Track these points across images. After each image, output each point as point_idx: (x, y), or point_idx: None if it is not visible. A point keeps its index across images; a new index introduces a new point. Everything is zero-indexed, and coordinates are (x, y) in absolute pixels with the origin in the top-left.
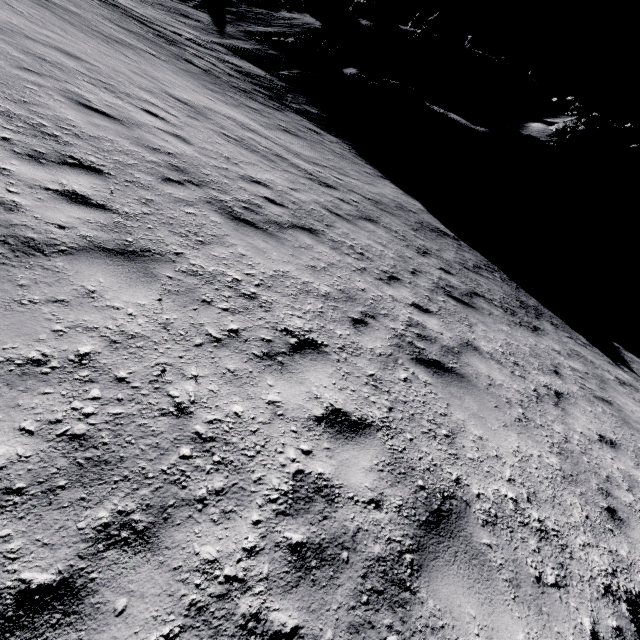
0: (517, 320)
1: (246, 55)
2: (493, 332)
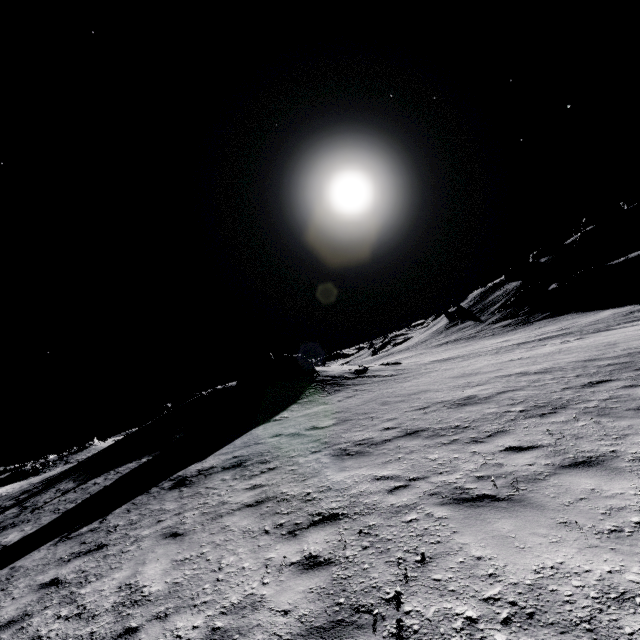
0: None
1: (499, 320)
2: None
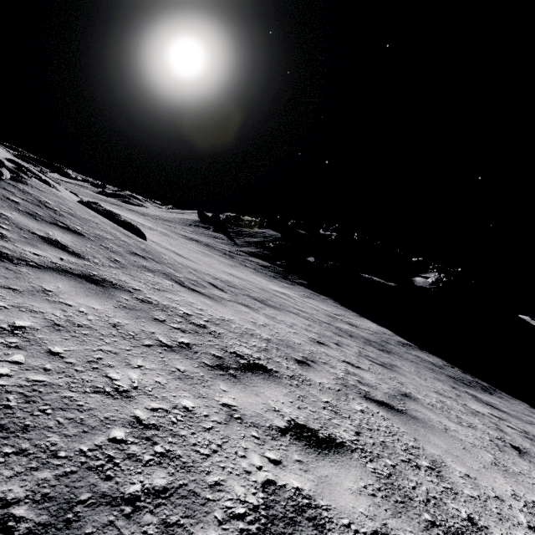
0: (490, 393)
1: (255, 255)
2: (489, 397)
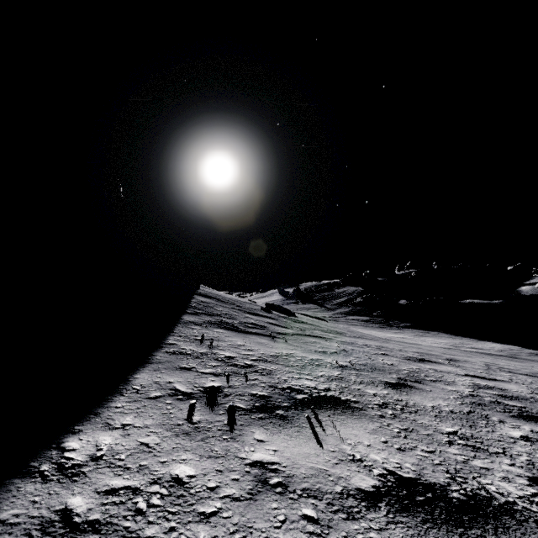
0: None
1: (351, 313)
2: None
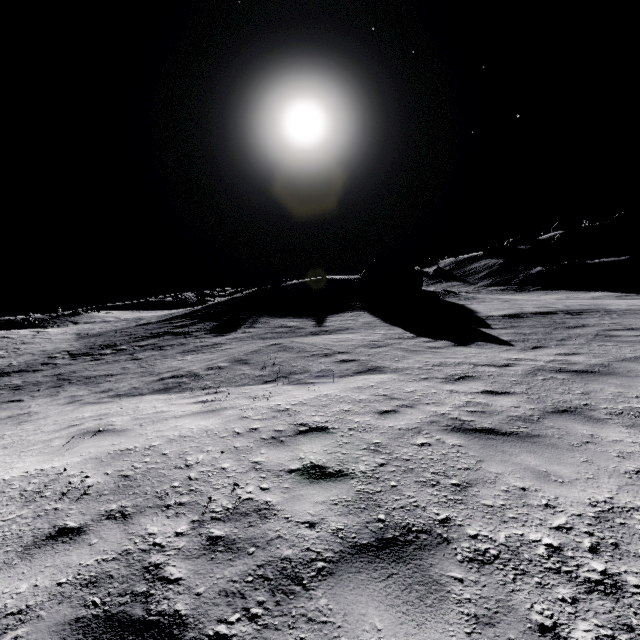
0: None
1: (491, 285)
2: None
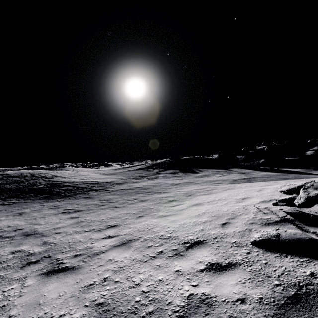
0: None
1: None
2: None
